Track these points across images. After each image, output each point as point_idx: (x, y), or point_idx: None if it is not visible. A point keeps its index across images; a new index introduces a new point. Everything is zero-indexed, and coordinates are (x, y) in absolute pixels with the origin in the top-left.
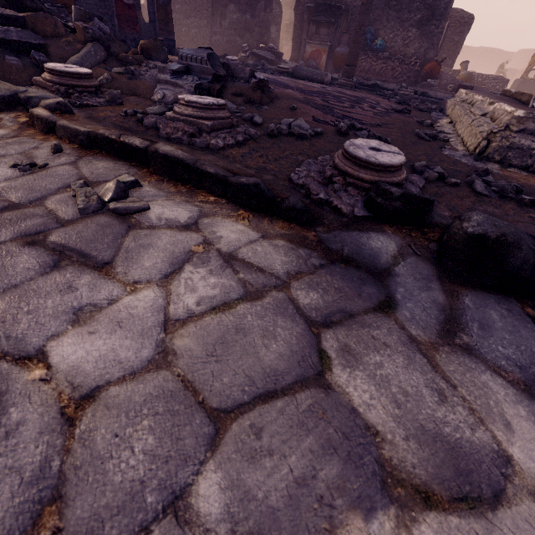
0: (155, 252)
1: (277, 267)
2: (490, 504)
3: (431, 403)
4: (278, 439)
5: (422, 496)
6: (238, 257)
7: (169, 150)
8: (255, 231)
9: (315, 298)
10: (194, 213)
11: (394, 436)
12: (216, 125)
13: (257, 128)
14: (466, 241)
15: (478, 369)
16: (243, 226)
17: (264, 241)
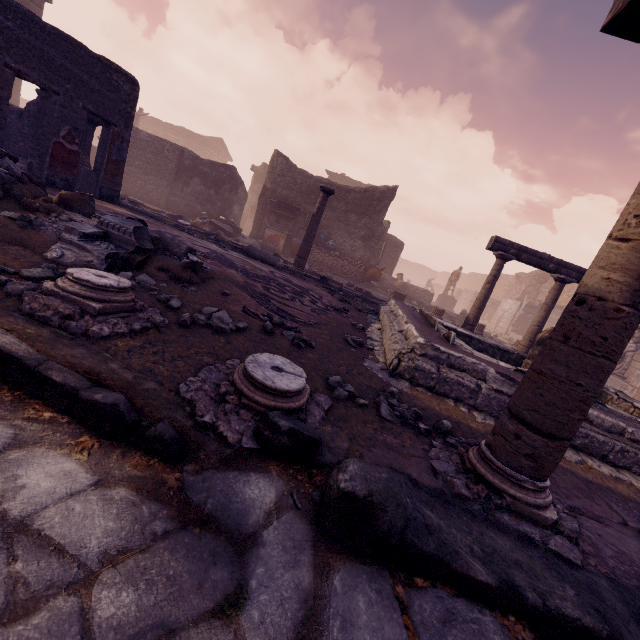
0: None
1: (91, 543)
2: None
3: None
4: None
5: None
6: (34, 525)
7: (7, 341)
8: (91, 471)
9: (128, 603)
10: (1, 440)
11: None
12: (108, 309)
13: (171, 312)
14: (338, 498)
15: None
16: (75, 464)
17: (95, 491)
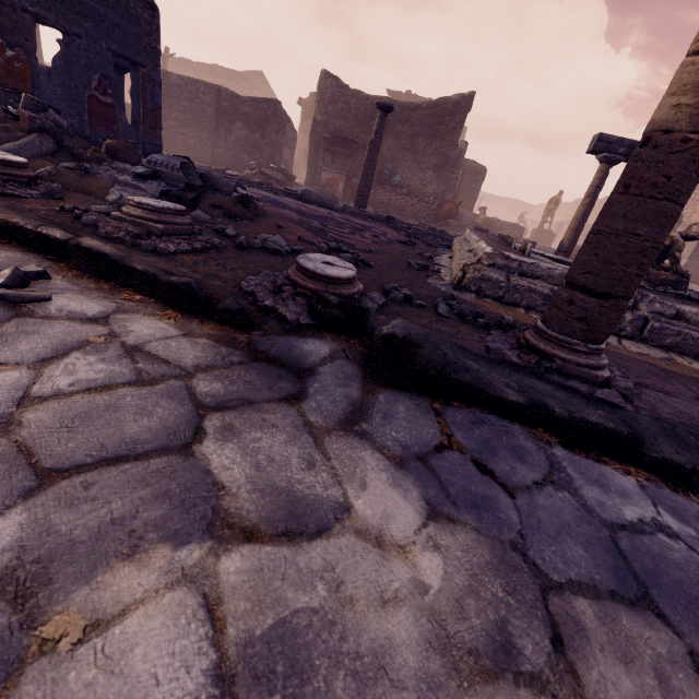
0: (40, 338)
1: (187, 361)
2: (311, 538)
3: (297, 470)
4: (111, 492)
5: (247, 536)
6: (145, 349)
7: (95, 244)
8: (179, 329)
9: (218, 388)
10: (109, 308)
11: (240, 491)
12: (170, 230)
13: (228, 240)
14: (381, 341)
15: (363, 448)
16: (166, 325)
17: (184, 338)
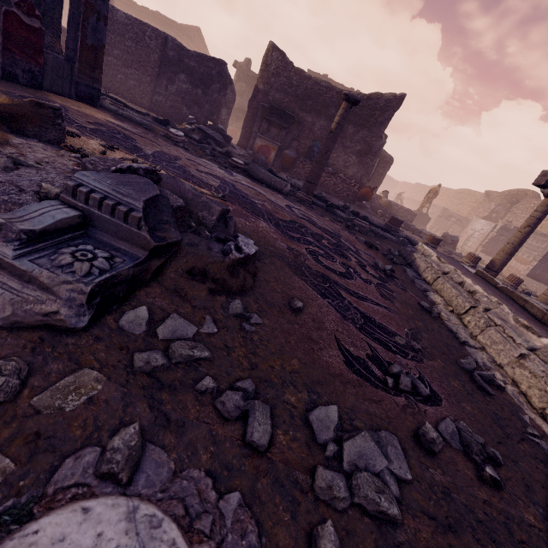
0: None
1: None
2: None
3: None
4: None
5: None
6: None
7: None
8: None
9: None
10: None
11: None
12: None
13: (265, 478)
14: None
15: None
16: None
17: None
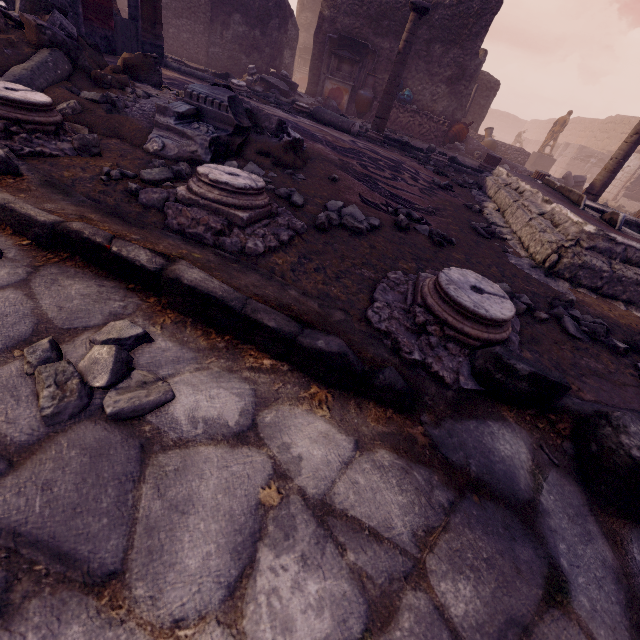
0: (200, 517)
1: (395, 522)
2: None
3: None
4: None
5: None
6: (334, 504)
7: (198, 278)
8: (342, 430)
9: (467, 594)
10: (246, 399)
11: None
12: (252, 217)
13: (298, 212)
14: (630, 467)
15: None
16: (323, 422)
17: (362, 457)
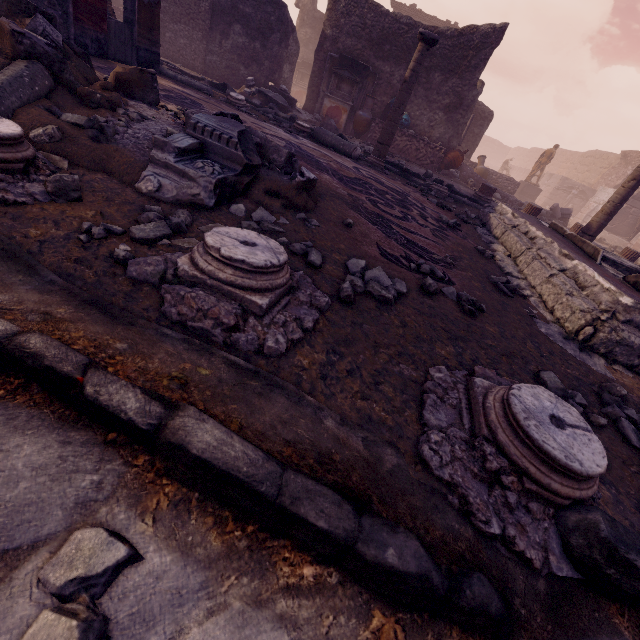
0: None
1: None
2: None
3: None
4: None
5: None
6: None
7: (212, 441)
8: None
9: None
10: None
11: None
12: (272, 301)
13: (317, 275)
14: None
15: None
16: None
17: None
